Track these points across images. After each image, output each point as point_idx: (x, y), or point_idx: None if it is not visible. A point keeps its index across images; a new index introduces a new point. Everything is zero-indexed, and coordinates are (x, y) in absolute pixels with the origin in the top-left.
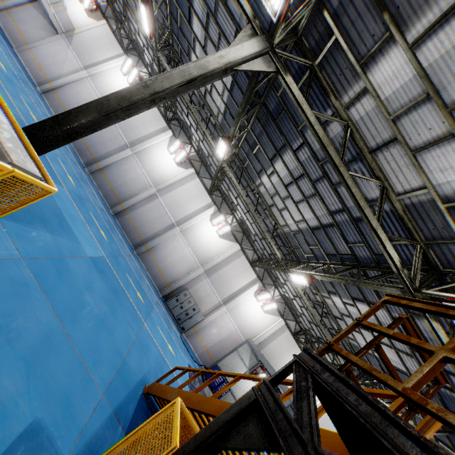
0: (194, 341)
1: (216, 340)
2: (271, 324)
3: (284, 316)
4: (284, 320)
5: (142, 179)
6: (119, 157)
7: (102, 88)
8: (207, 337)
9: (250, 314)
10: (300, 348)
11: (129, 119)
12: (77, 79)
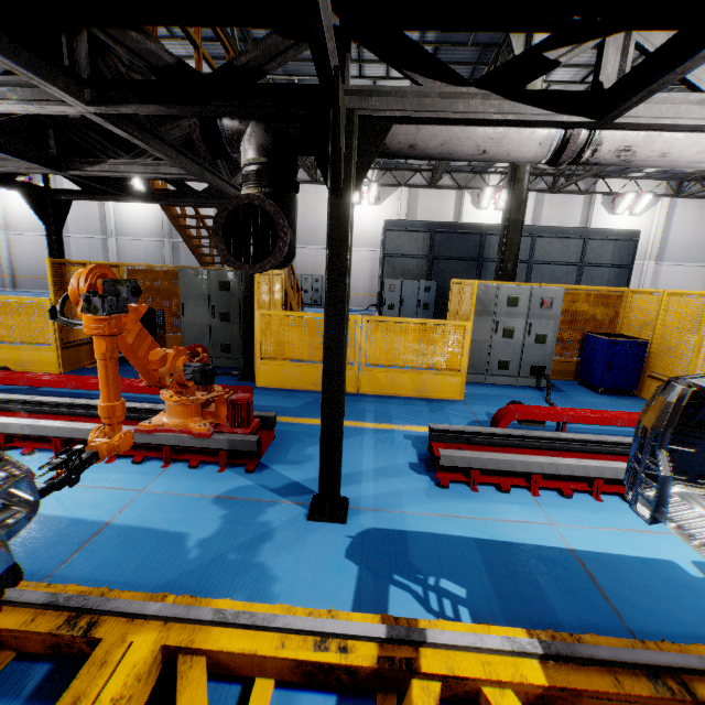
0: (352, 302)
1: (367, 280)
2: (398, 206)
3: (401, 182)
4: (404, 187)
5: (150, 246)
6: (114, 255)
7: (26, 226)
8: (357, 287)
9: (368, 224)
10: (451, 189)
11: (73, 218)
12: (10, 246)
